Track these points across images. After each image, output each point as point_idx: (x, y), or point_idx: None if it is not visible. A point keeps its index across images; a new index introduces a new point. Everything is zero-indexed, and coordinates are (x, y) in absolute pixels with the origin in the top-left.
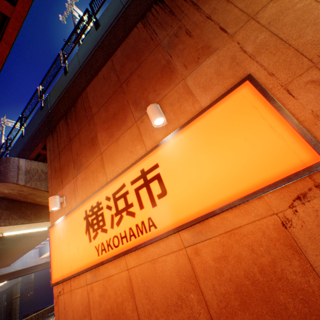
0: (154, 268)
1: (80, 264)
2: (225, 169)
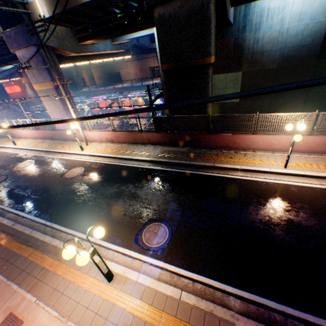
0: (18, 95)
1: (12, 93)
2: (20, 90)
